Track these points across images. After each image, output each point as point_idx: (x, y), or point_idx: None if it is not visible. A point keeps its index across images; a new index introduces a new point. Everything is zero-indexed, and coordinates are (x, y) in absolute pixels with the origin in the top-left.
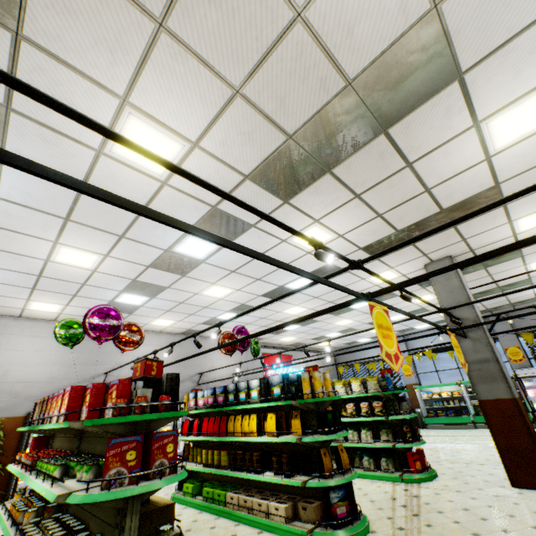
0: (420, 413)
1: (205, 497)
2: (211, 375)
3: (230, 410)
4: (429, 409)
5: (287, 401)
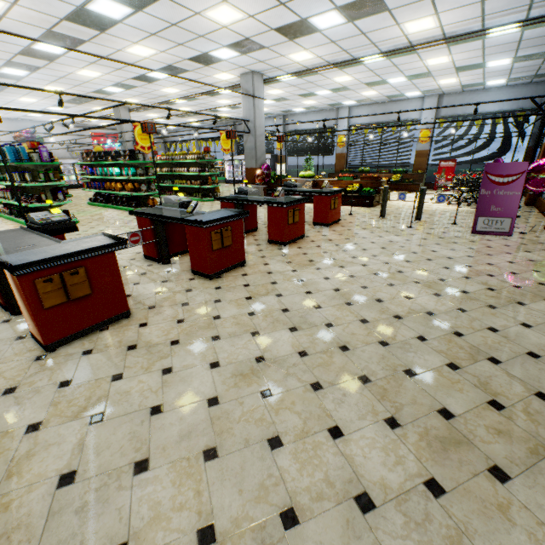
0: None
1: None
2: (49, 146)
3: None
4: None
5: None
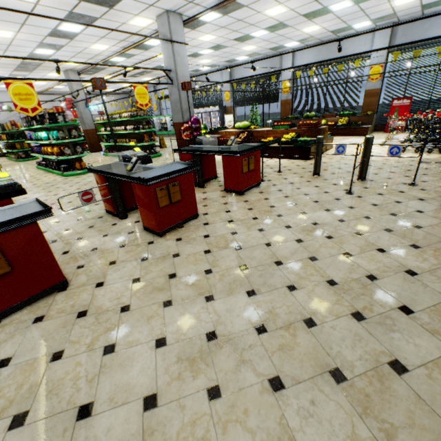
0: (157, 130)
1: (9, 157)
2: None
3: (2, 133)
4: (162, 128)
5: (2, 132)
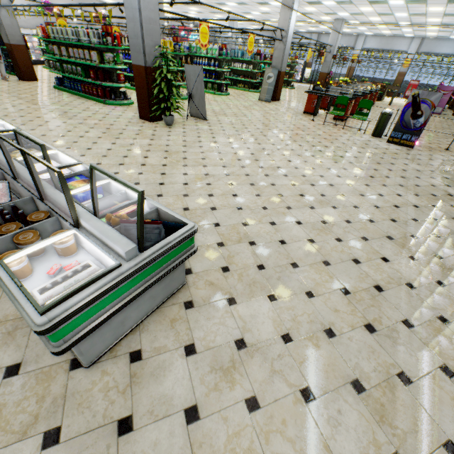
0: None
1: None
2: None
3: None
4: None
5: None
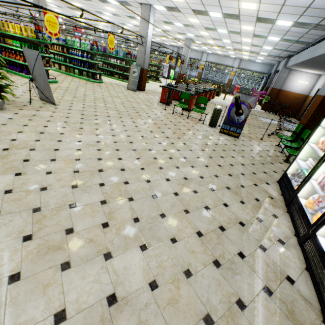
0: None
1: None
2: None
3: None
4: None
5: None
